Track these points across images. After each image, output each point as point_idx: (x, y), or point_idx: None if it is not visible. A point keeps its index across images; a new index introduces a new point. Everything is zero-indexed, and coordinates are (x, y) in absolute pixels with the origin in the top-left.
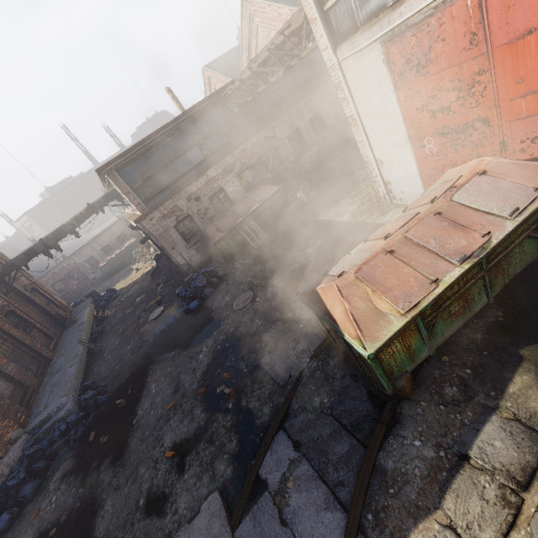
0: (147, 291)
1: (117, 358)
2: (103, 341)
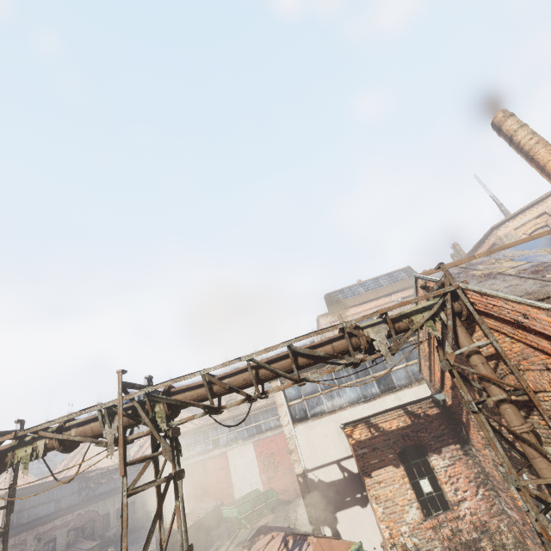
0: None
1: None
2: None
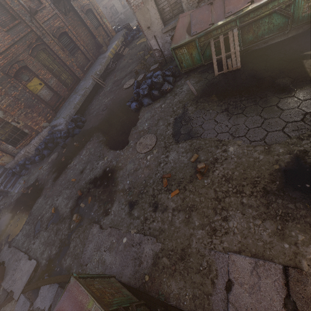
0: (146, 49)
1: (99, 104)
2: (108, 80)
